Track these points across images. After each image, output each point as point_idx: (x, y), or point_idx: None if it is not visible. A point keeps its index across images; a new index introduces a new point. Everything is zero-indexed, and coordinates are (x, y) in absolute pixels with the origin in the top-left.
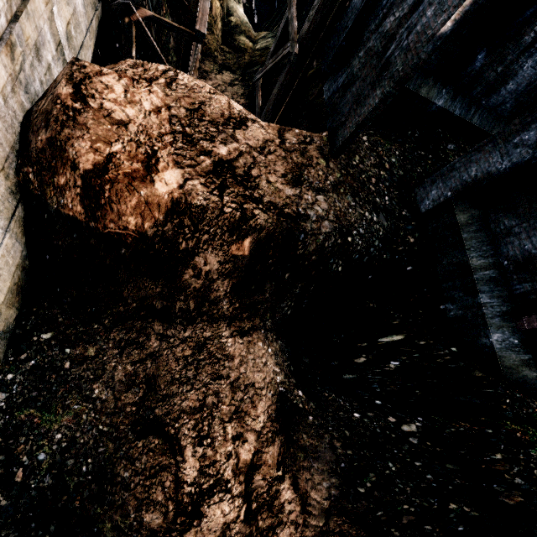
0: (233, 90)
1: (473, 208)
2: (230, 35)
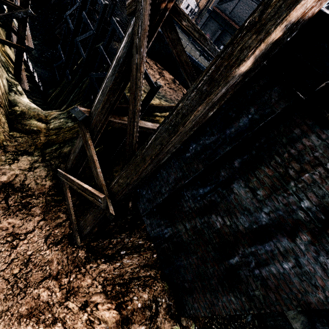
0: (35, 173)
1: (300, 314)
2: (18, 121)
